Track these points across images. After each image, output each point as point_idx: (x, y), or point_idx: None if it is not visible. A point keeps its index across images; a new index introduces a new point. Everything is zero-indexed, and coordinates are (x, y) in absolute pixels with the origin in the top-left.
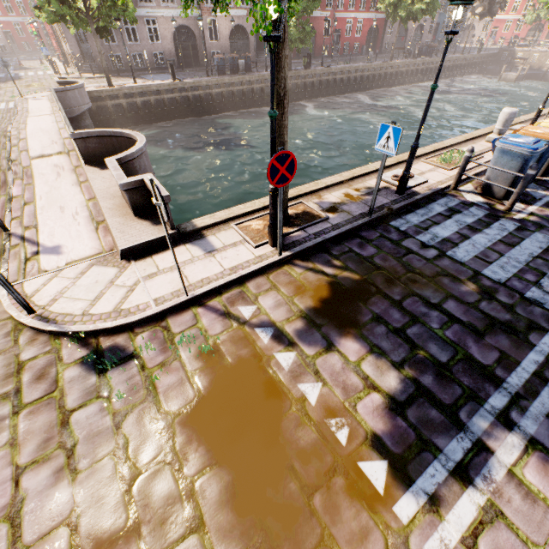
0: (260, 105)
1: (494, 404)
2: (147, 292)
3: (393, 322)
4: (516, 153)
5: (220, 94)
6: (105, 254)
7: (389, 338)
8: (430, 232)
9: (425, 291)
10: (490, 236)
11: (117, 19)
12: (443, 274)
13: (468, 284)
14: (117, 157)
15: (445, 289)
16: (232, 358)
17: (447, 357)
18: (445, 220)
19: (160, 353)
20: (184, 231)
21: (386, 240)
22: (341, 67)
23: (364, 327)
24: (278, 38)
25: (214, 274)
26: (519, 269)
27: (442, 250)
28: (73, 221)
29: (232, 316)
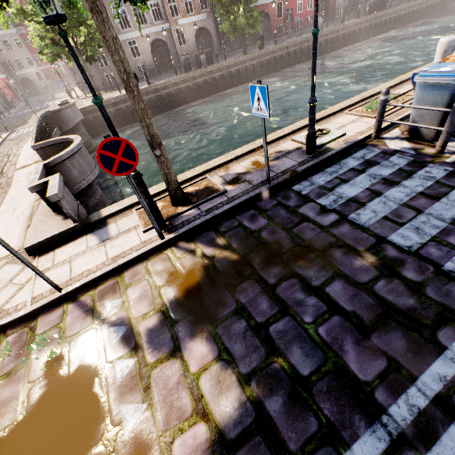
0: (223, 90)
1: (361, 454)
2: (32, 289)
3: (257, 316)
4: (441, 85)
5: (187, 88)
6: (20, 251)
7: (245, 338)
8: (335, 192)
9: (308, 269)
10: (409, 188)
11: (100, 46)
12: (336, 244)
13: (366, 256)
14: (46, 162)
15: (334, 265)
16: (71, 367)
17: (311, 367)
18: (357, 175)
19: (14, 360)
20: (89, 221)
21: (282, 208)
22: (293, 40)
23: (222, 323)
24: (55, 17)
25: (95, 266)
26: (440, 230)
27: (343, 213)
28: (15, 222)
29: (95, 312)
